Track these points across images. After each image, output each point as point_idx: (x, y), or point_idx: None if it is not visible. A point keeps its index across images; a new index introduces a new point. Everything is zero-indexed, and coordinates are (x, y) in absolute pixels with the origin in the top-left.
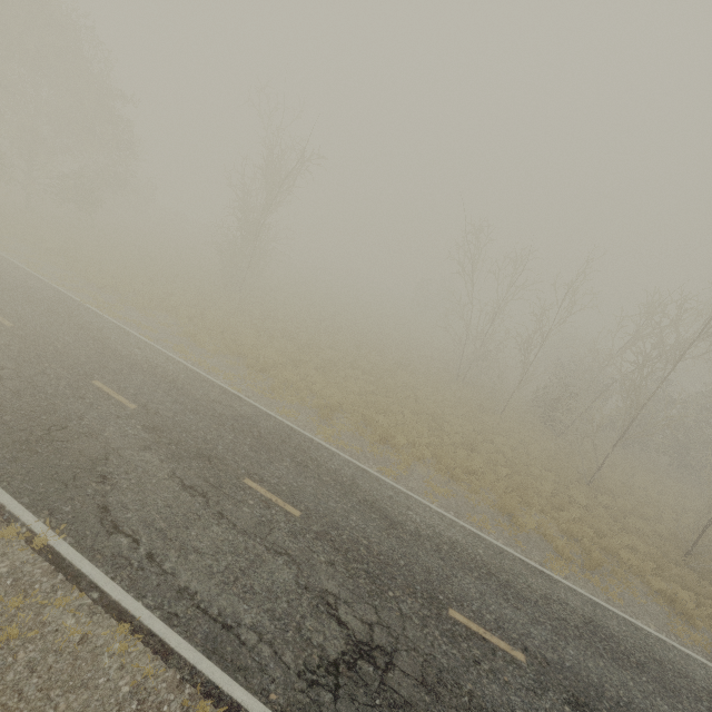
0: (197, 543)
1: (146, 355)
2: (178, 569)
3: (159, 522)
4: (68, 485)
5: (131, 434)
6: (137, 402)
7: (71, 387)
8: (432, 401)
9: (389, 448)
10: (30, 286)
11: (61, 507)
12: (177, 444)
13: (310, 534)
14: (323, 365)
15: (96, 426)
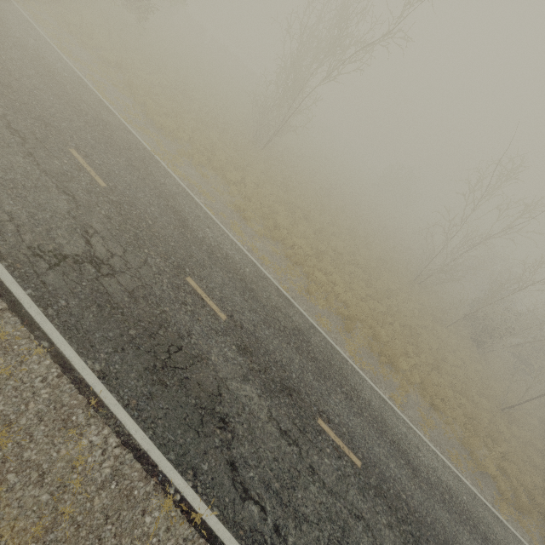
0: (304, 508)
1: (216, 238)
2: (298, 544)
3: (274, 482)
4: (199, 433)
5: (230, 358)
6: (225, 310)
7: (172, 287)
8: (405, 307)
9: (390, 368)
10: (105, 121)
11: (200, 465)
12: (265, 372)
13: (371, 490)
14: (334, 257)
15: (203, 346)
